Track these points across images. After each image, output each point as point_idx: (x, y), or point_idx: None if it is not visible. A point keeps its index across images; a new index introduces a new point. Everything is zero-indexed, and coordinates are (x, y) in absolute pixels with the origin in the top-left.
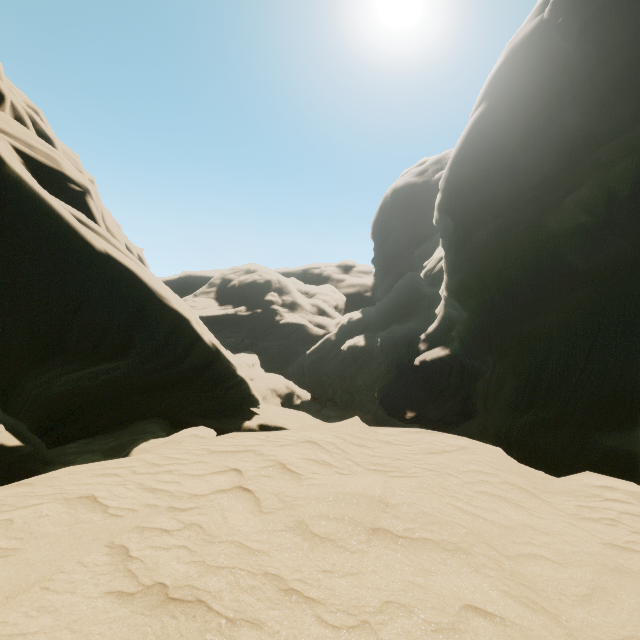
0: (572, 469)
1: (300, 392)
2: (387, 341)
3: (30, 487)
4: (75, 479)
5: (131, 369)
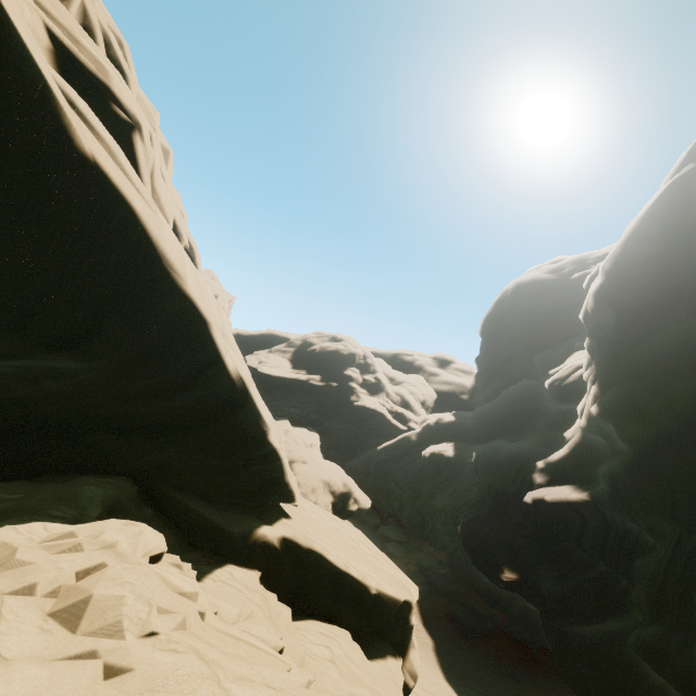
0: None
1: (359, 495)
2: (485, 458)
3: None
4: None
5: (96, 382)
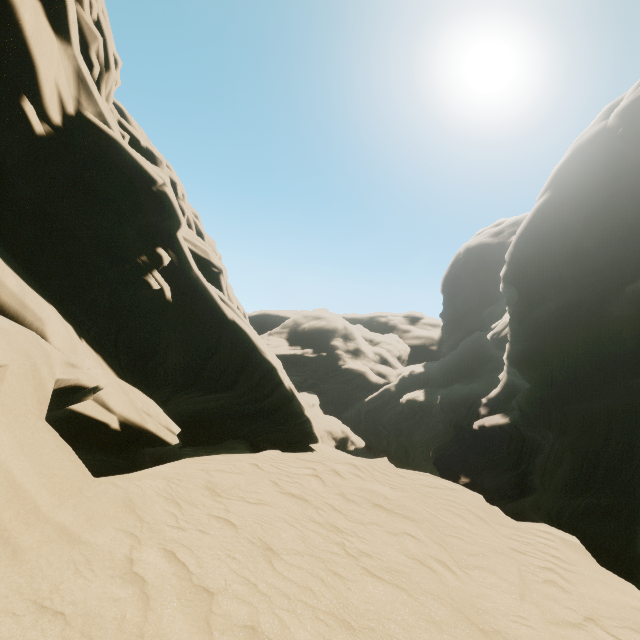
0: (618, 561)
1: (355, 438)
2: (447, 400)
3: (228, 457)
4: (243, 457)
5: (232, 400)
